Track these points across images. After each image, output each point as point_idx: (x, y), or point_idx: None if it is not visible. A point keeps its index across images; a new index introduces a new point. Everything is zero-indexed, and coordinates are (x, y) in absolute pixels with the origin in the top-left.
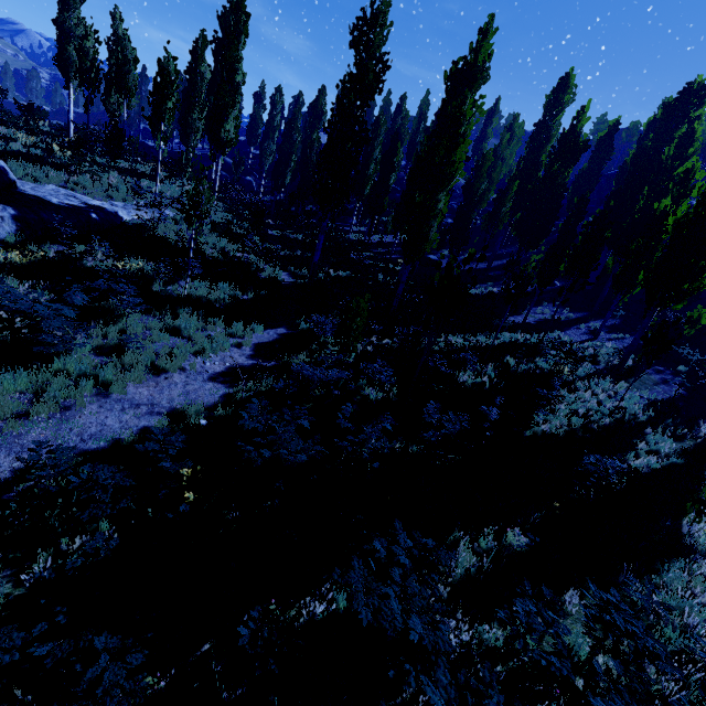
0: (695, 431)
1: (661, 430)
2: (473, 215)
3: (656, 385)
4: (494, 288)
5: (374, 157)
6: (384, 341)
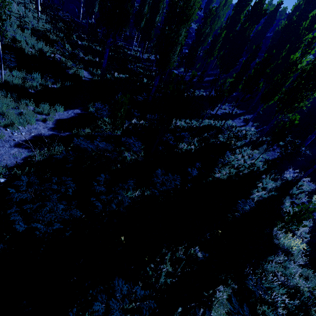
0: (282, 176)
1: (268, 176)
2: (199, 49)
3: (269, 151)
4: (204, 93)
5: (147, 1)
6: (141, 121)
